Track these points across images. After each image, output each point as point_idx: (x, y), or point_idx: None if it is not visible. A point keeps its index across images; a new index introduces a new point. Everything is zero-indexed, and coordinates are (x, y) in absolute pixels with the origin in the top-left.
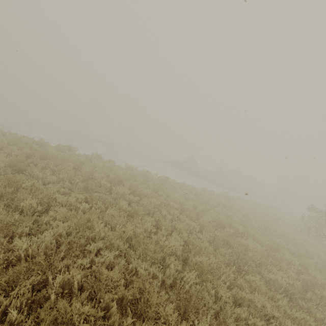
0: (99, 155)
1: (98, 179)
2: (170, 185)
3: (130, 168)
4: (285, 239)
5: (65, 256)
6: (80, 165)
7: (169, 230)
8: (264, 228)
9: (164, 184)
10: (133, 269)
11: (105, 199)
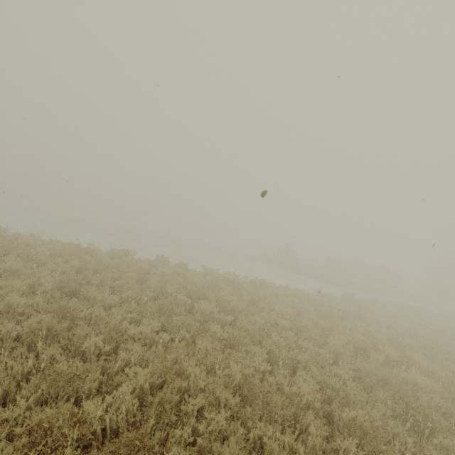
0: (165, 257)
1: (173, 293)
2: (270, 292)
3: (208, 272)
4: None
5: (154, 425)
6: (143, 275)
7: (290, 366)
8: (427, 349)
9: (261, 291)
10: (256, 439)
11: (188, 324)
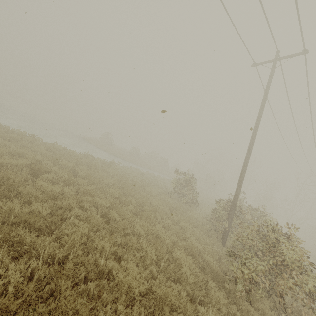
0: None
1: None
2: (19, 138)
3: None
4: (131, 192)
5: None
6: None
7: None
8: (120, 186)
9: (4, 134)
10: None
11: None
